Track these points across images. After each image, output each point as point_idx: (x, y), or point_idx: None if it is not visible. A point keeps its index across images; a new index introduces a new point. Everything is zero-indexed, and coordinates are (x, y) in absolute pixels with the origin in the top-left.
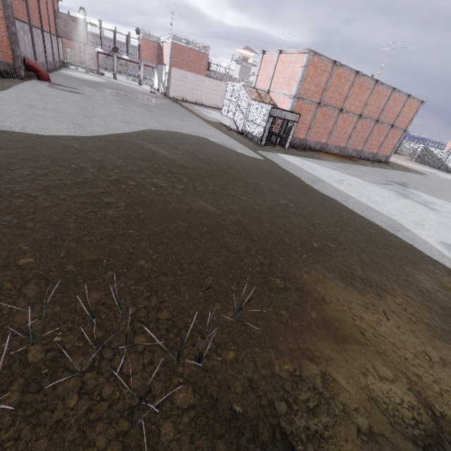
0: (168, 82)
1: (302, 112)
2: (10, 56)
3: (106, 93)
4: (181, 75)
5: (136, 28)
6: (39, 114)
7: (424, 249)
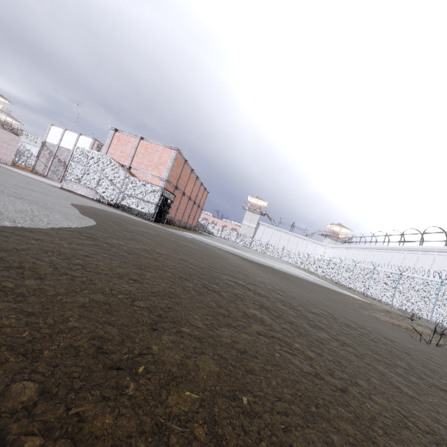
0: None
1: None
2: None
3: None
4: None
5: None
6: None
7: (324, 285)
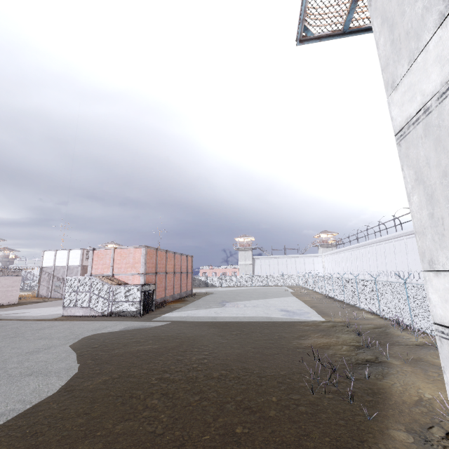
0: None
1: (149, 282)
2: None
3: None
4: None
5: None
6: None
7: (285, 319)
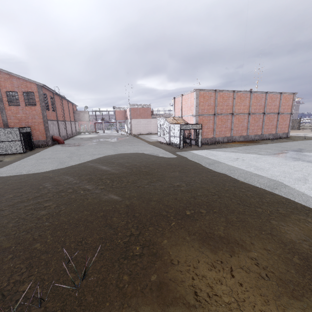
0: (131, 127)
1: (205, 122)
2: (45, 137)
3: (93, 141)
4: (137, 121)
5: (113, 106)
6: (43, 162)
7: (299, 200)
